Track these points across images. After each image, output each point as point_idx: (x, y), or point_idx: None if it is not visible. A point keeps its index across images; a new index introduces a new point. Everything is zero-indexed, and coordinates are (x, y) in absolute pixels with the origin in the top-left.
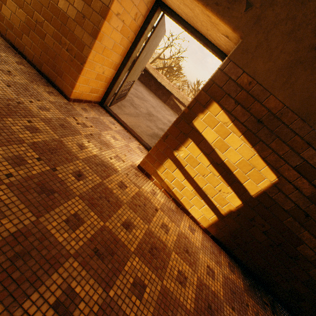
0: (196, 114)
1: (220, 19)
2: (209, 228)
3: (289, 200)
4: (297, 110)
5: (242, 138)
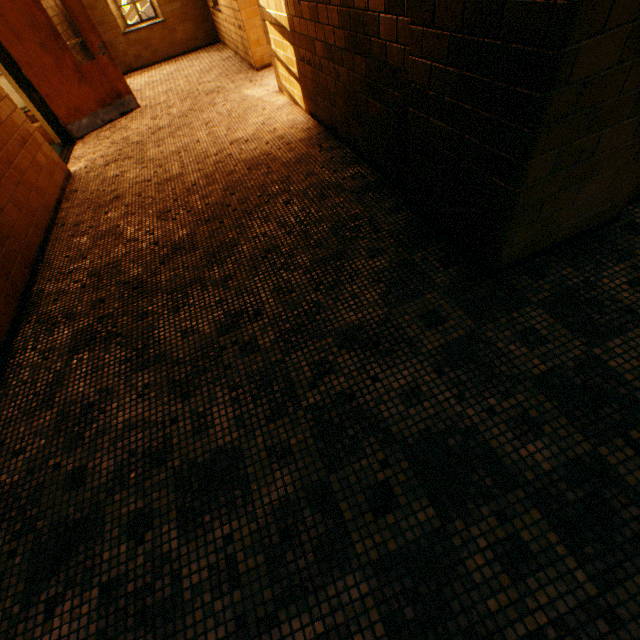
0: None
1: None
2: (305, 106)
3: (291, 3)
4: None
5: None
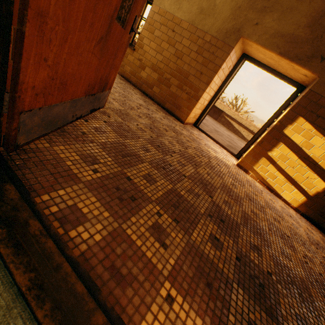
0: (286, 126)
1: (302, 68)
2: (298, 207)
3: None
4: None
5: (323, 139)
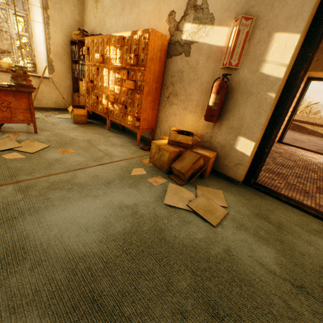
0: None
1: None
2: None
3: None
4: None
5: None
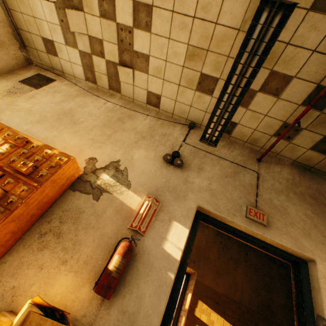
0: (194, 308)
1: (188, 266)
2: None
3: None
4: (225, 293)
5: (216, 313)
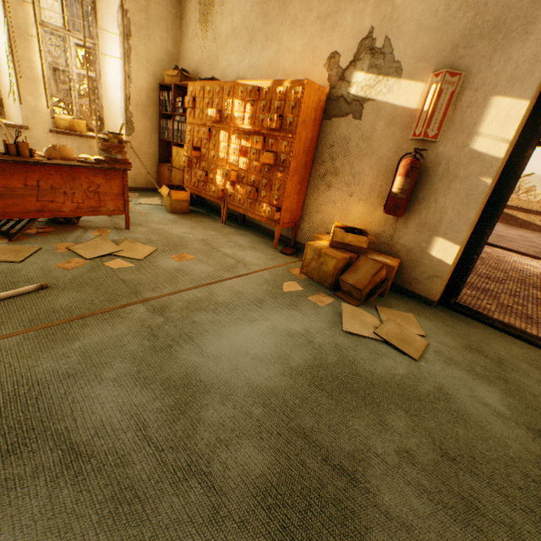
0: None
1: None
2: None
3: None
4: None
5: None
